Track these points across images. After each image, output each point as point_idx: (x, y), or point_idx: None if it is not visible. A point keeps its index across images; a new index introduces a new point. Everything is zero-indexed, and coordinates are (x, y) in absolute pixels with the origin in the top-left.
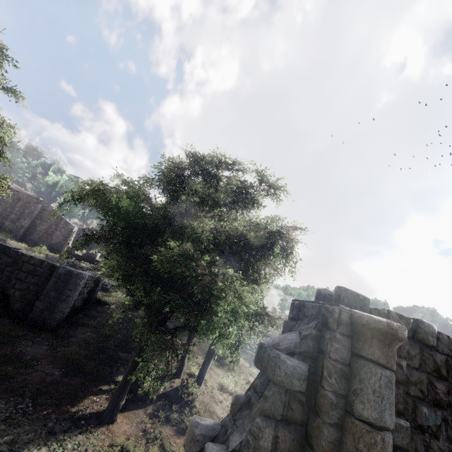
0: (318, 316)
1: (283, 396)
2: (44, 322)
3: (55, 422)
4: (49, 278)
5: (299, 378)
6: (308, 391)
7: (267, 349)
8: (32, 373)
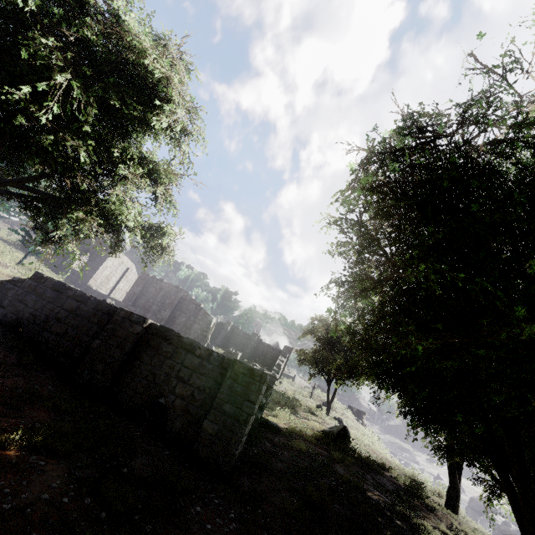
0: None
1: None
2: (216, 460)
3: None
4: (220, 380)
5: None
6: None
7: None
8: None
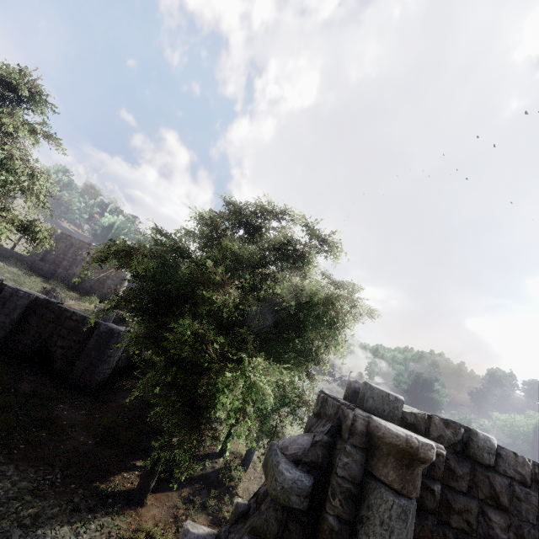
0: (334, 419)
1: (279, 513)
2: (85, 383)
3: (82, 498)
4: (91, 336)
5: (300, 494)
6: (311, 510)
7: (272, 452)
8: (65, 440)
